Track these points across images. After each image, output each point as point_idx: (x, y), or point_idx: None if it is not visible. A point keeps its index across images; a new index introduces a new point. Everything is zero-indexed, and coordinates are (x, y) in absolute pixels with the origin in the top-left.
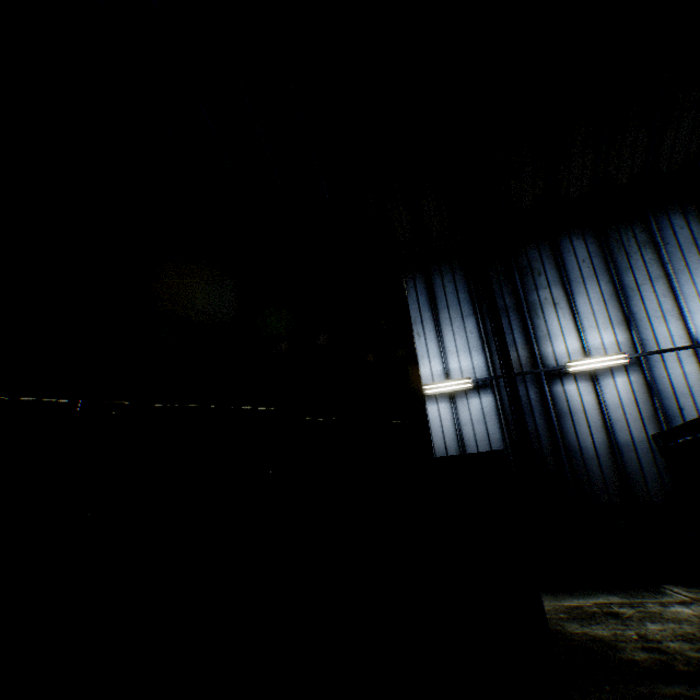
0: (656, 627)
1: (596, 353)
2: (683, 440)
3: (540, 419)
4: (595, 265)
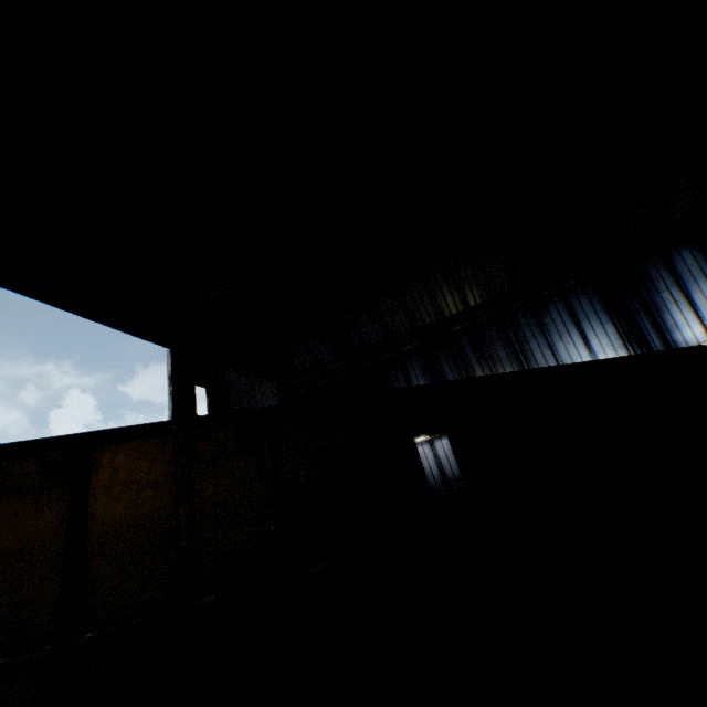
0: None
1: None
2: None
3: None
4: (701, 267)
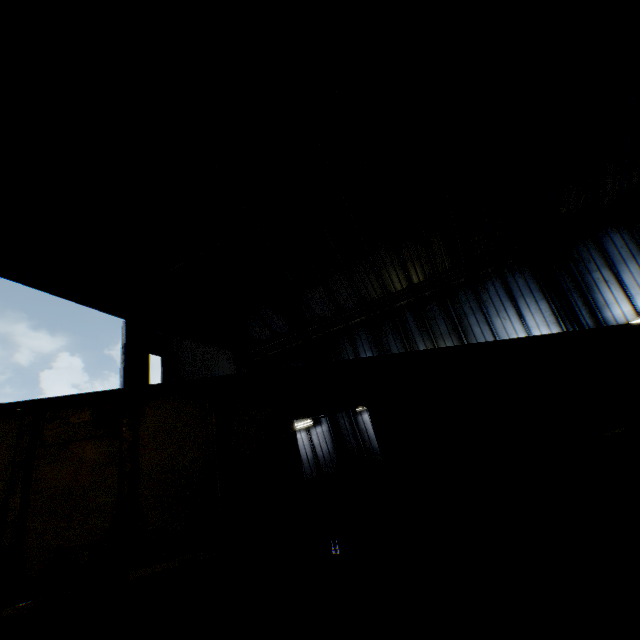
0: None
1: None
2: None
3: None
4: (630, 249)
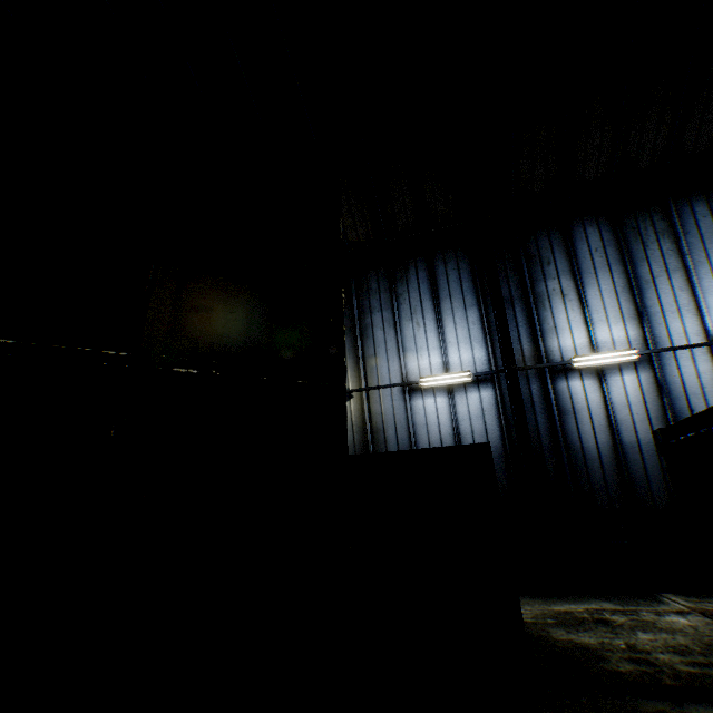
0: (648, 637)
1: (605, 349)
2: (685, 436)
3: (542, 416)
4: (609, 254)
